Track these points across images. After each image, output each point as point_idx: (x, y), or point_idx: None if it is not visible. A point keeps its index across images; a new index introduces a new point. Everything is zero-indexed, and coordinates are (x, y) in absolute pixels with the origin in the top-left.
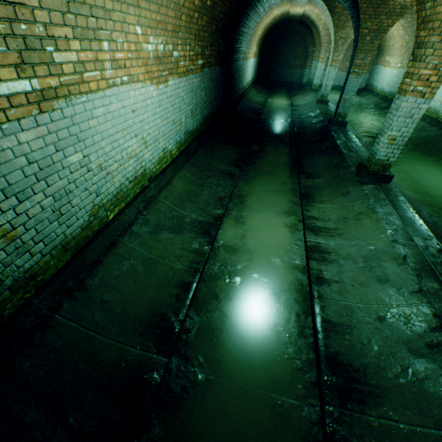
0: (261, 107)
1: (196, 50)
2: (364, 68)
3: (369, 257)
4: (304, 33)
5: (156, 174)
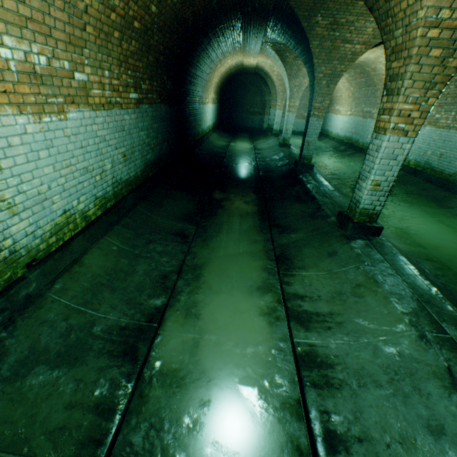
0: (223, 150)
1: (124, 80)
2: (323, 110)
3: (395, 371)
4: (260, 84)
5: (49, 251)
